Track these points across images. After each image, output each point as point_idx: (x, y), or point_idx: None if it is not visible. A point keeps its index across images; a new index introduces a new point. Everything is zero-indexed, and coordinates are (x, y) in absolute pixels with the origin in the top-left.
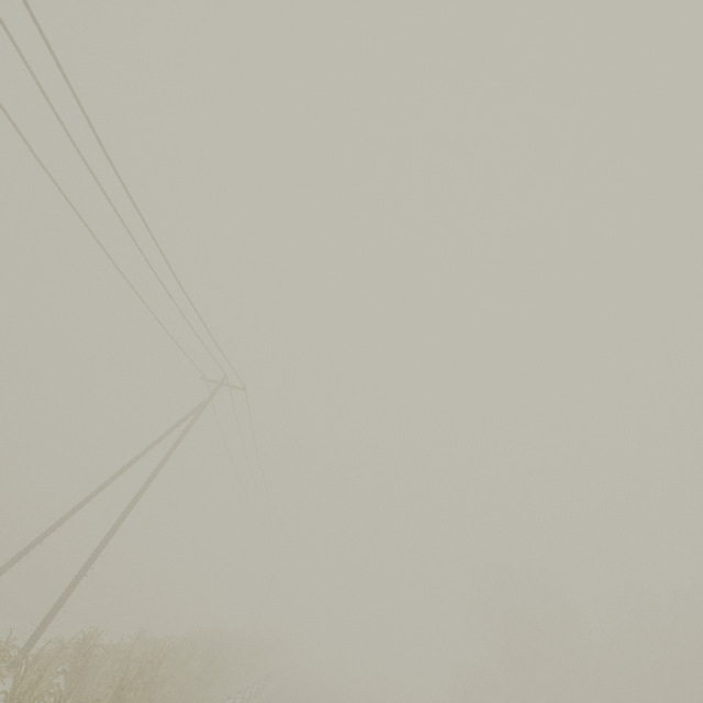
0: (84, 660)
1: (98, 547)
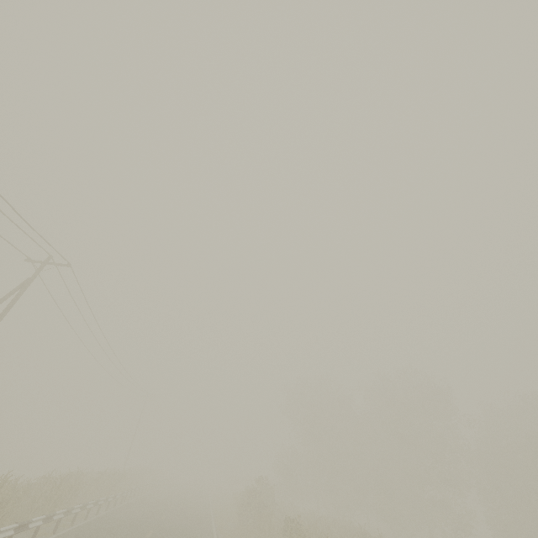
0: None
1: None
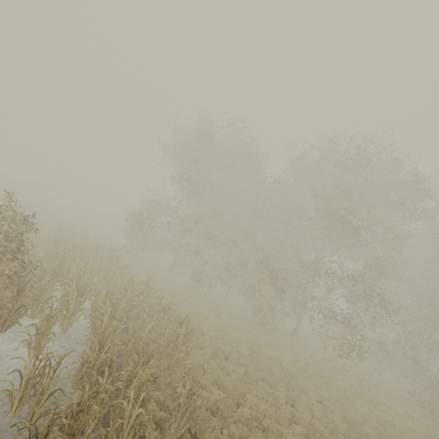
0: None
1: None
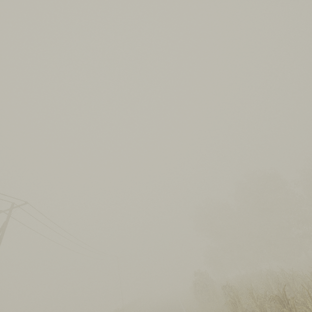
0: None
1: None
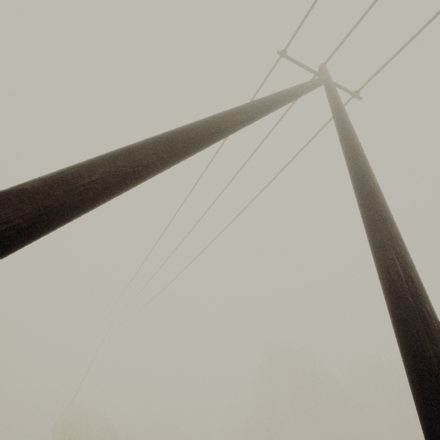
0: None
1: None
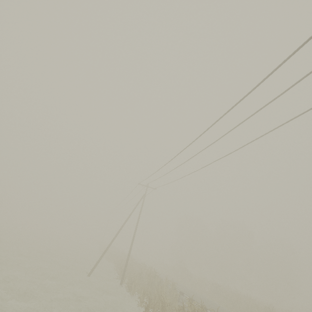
0: (153, 280)
1: (131, 248)
